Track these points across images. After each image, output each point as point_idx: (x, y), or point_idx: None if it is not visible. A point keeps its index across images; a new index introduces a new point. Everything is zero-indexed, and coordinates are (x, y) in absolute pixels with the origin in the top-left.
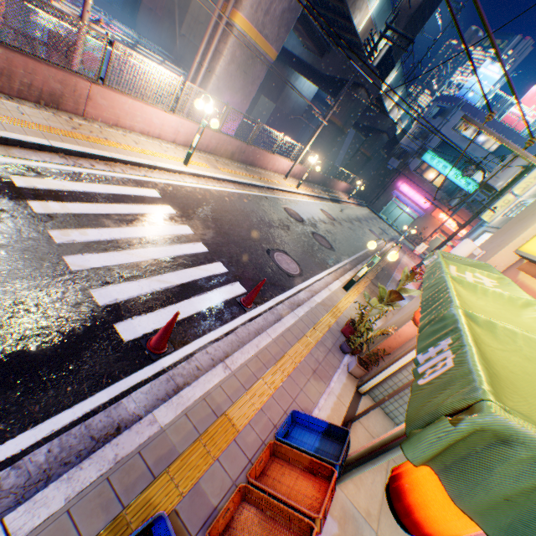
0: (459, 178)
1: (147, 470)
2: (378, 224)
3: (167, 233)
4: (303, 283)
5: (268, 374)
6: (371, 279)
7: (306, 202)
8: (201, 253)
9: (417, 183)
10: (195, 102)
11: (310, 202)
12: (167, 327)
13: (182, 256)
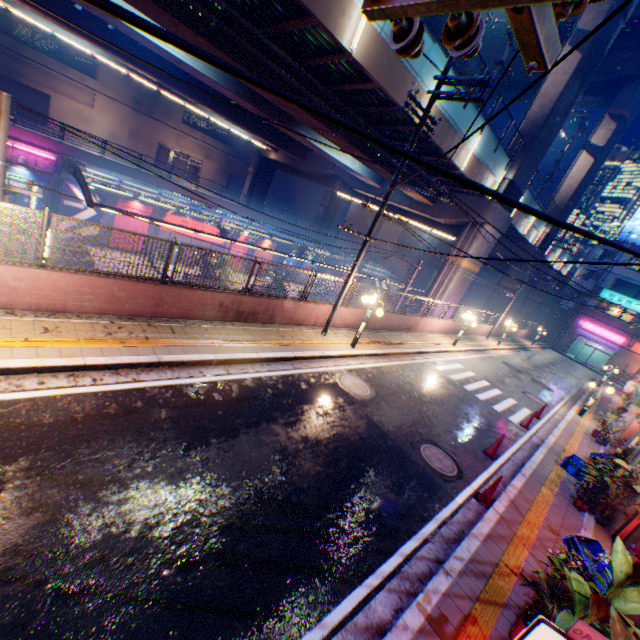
0: None
1: (556, 452)
2: (569, 364)
3: (483, 384)
4: (551, 410)
5: (569, 441)
6: (592, 411)
7: (508, 354)
8: (500, 393)
9: (601, 320)
10: (462, 315)
11: (510, 354)
12: (531, 416)
13: (497, 395)
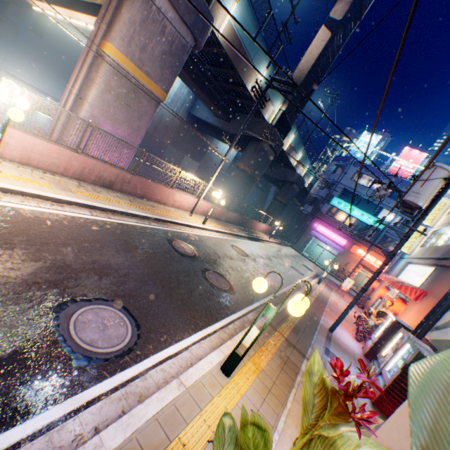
0: (366, 218)
1: None
2: (301, 260)
3: None
4: (118, 374)
5: None
6: (286, 334)
7: (214, 237)
8: None
9: (331, 224)
10: None
11: (219, 237)
12: None
13: None
